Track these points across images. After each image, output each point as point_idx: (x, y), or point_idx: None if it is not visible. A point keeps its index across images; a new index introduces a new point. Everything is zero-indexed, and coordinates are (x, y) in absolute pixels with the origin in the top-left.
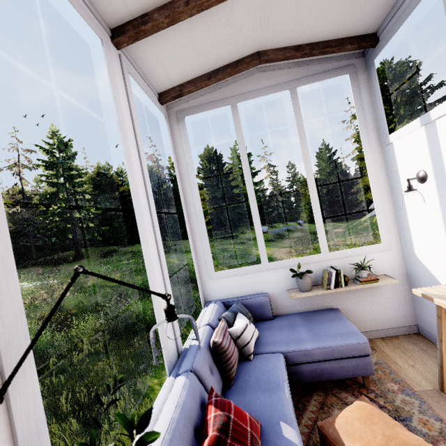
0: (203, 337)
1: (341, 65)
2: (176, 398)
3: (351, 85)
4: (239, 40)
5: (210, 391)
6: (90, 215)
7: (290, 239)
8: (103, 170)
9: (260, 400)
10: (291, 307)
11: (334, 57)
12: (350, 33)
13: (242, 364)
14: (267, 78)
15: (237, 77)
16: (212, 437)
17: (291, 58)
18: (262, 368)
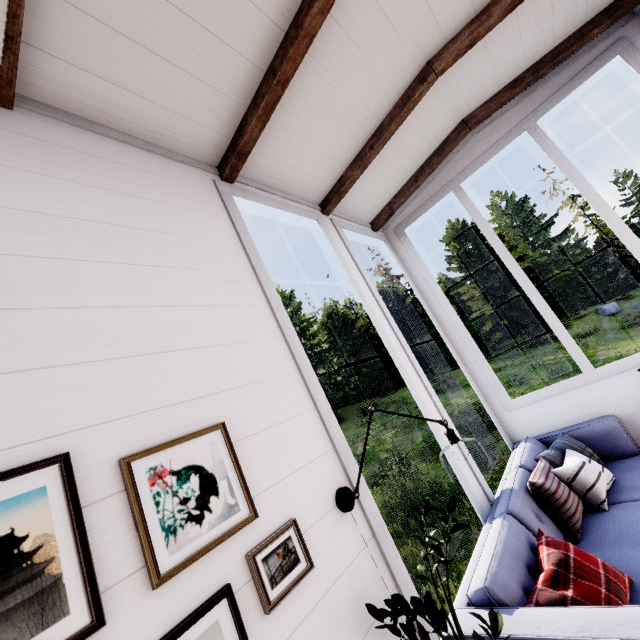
0: (516, 480)
1: (598, 51)
2: (495, 536)
3: (631, 66)
4: (434, 128)
5: (537, 534)
6: (334, 367)
7: None
8: (331, 310)
9: (627, 555)
10: None
11: (581, 50)
12: (589, 16)
13: (591, 516)
14: (488, 135)
15: (448, 157)
16: (547, 570)
17: (510, 98)
18: (626, 519)
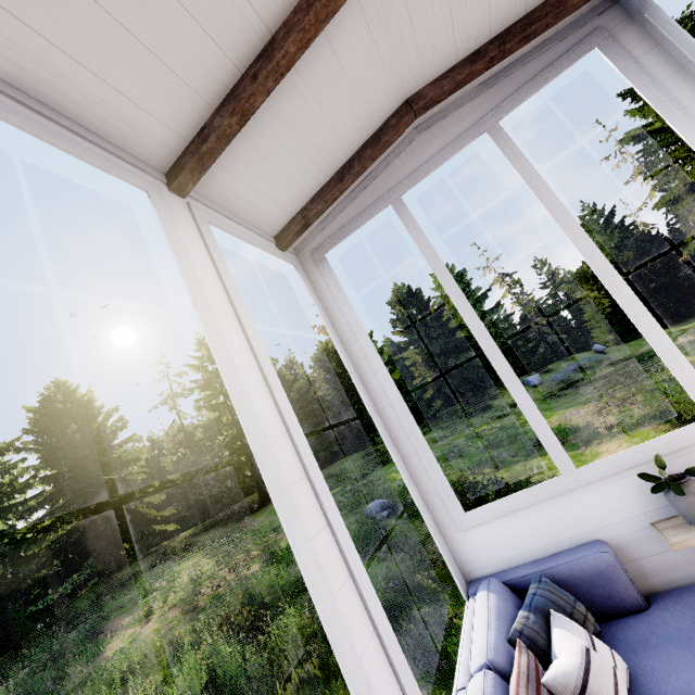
0: None
1: (573, 41)
2: None
3: (611, 62)
4: (365, 97)
5: None
6: None
7: (591, 383)
8: None
9: None
10: (682, 567)
11: (552, 37)
12: None
13: None
14: (439, 134)
15: (387, 158)
16: None
17: (468, 79)
18: None
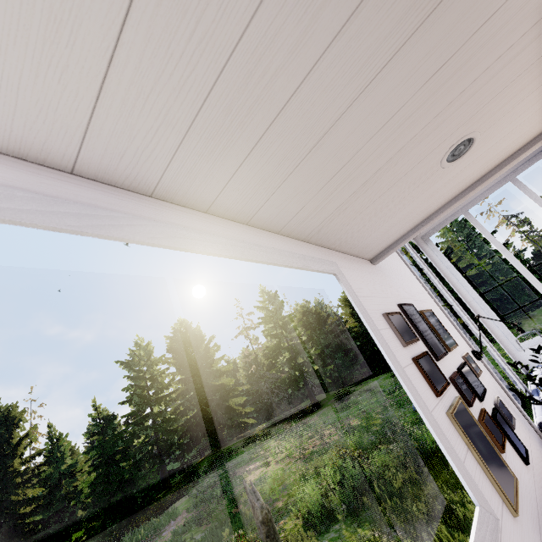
0: None
1: None
2: None
3: None
4: None
5: None
6: (312, 357)
7: None
8: (306, 308)
9: None
10: None
11: None
12: None
13: None
14: None
15: None
16: None
17: None
18: None
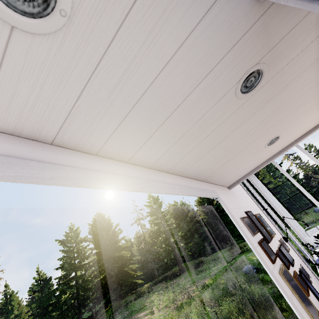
0: None
1: None
2: None
3: None
4: None
5: None
6: (179, 238)
7: None
8: (175, 206)
9: None
10: None
11: None
12: None
13: None
14: None
15: None
16: None
17: None
18: None
